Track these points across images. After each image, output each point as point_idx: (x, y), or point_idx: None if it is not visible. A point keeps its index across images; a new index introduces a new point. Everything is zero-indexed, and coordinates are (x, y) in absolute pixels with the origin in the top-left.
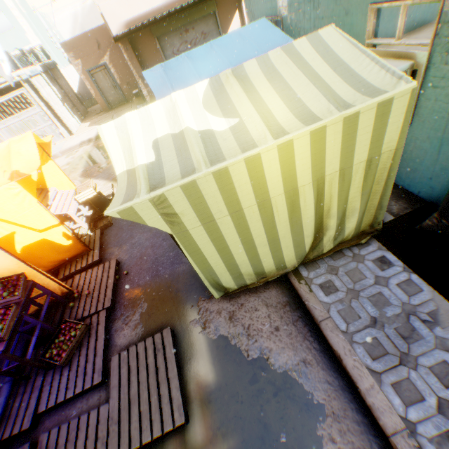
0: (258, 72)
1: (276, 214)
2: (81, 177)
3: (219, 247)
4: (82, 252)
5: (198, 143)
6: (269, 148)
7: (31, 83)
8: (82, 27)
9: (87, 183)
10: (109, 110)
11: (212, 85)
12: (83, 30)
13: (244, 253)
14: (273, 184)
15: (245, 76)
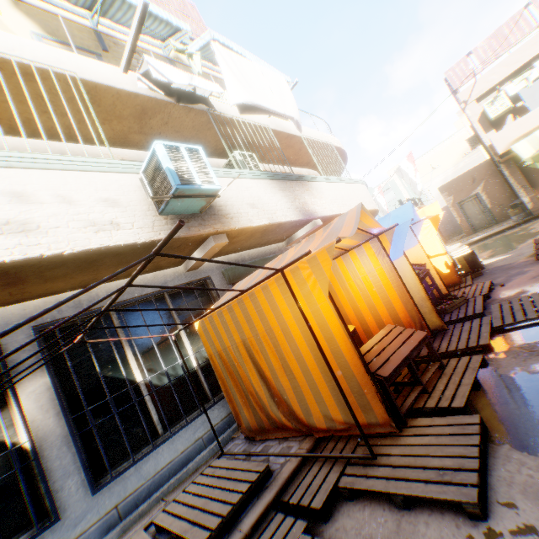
0: None
1: None
2: None
3: None
4: (453, 284)
5: None
6: None
7: None
8: None
9: None
10: (471, 233)
11: None
12: None
13: None
14: None
15: None
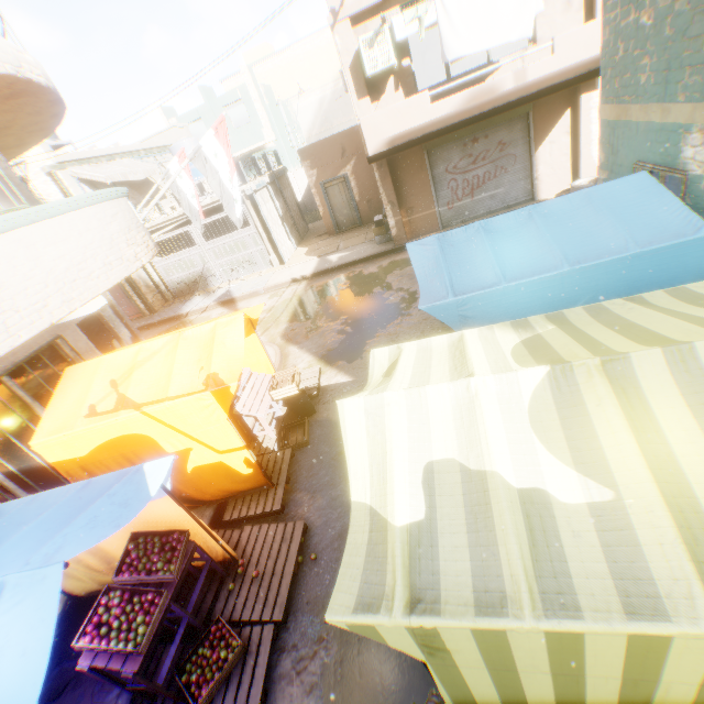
0: (663, 379)
1: (659, 693)
2: (282, 338)
3: (505, 690)
4: (260, 486)
5: (518, 528)
6: (698, 634)
7: (253, 199)
8: (325, 115)
9: (287, 352)
10: (335, 233)
11: (554, 380)
12: (326, 118)
13: None
14: (679, 668)
15: (631, 379)
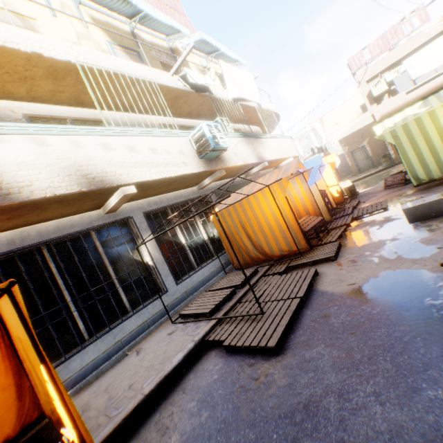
0: None
1: None
2: None
3: (415, 152)
4: (340, 202)
5: (410, 116)
6: (436, 107)
7: None
8: None
9: None
10: (357, 174)
11: (422, 103)
12: None
13: (430, 156)
14: (442, 120)
15: (438, 95)
